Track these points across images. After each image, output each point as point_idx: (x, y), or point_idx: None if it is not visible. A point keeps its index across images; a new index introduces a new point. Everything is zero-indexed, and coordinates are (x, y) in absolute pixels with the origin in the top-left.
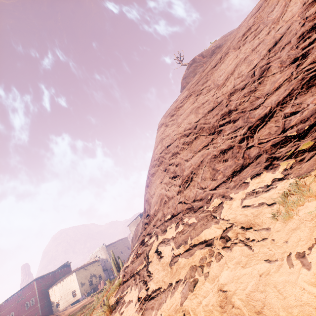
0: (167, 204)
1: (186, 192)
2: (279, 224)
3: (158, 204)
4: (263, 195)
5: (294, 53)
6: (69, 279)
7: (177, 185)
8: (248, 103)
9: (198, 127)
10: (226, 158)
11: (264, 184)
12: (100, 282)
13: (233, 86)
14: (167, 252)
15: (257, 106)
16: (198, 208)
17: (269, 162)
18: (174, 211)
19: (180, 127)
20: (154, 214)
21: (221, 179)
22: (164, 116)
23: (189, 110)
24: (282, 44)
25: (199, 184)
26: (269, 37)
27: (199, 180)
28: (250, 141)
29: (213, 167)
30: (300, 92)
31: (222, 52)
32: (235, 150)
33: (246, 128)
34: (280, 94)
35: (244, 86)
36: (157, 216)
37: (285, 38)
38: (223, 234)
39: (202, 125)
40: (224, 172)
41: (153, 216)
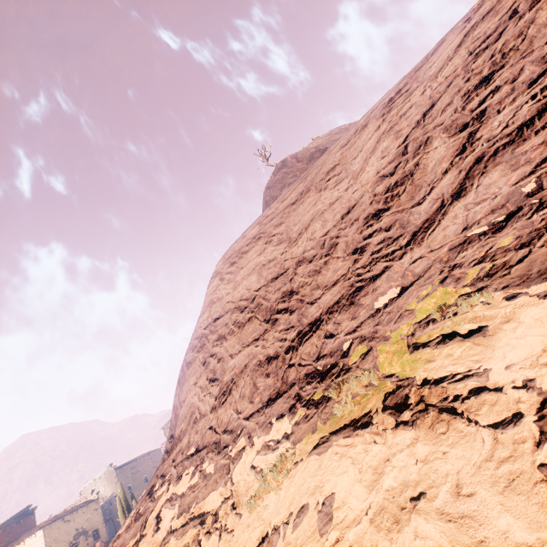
0: (196, 425)
1: (220, 412)
2: (247, 513)
3: (186, 421)
4: (268, 456)
5: (357, 238)
6: (29, 545)
7: (213, 395)
8: (309, 290)
9: (256, 300)
10: (269, 372)
11: (277, 438)
12: (96, 545)
13: (303, 251)
14: (166, 522)
15: (314, 300)
16: (224, 446)
17: (295, 400)
18: (200, 442)
19: (237, 290)
20: (179, 438)
21: (257, 404)
22: (224, 257)
23: (253, 265)
24: (353, 216)
25: (236, 403)
26: (346, 196)
27: (237, 397)
28: (293, 356)
29: (255, 381)
30: (345, 306)
31: (306, 183)
32: (279, 362)
33: (297, 331)
34: (333, 295)
35: (312, 257)
36: (181, 443)
37: (356, 210)
38: (219, 508)
39: (261, 299)
40: (262, 394)
41: (178, 441)
